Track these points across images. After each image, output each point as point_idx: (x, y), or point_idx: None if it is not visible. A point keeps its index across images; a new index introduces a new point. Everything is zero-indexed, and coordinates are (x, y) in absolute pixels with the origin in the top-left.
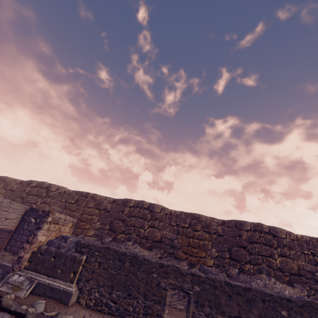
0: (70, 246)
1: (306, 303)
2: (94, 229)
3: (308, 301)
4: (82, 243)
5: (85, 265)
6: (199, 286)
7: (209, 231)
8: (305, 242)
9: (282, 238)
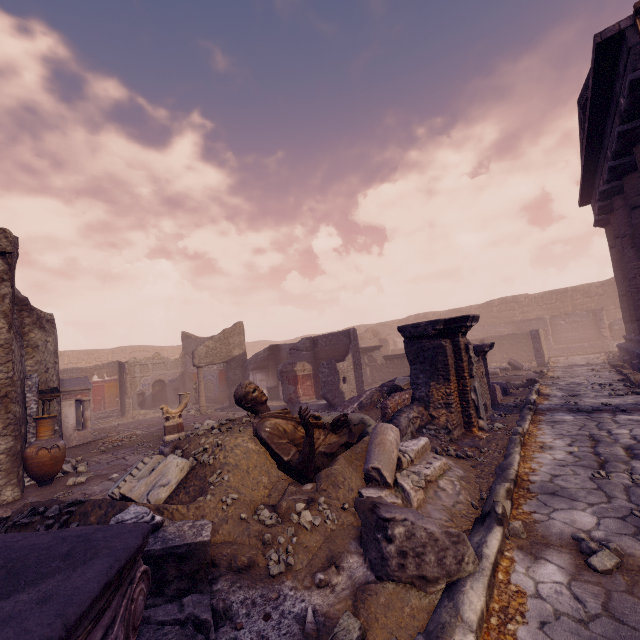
0: None
1: None
2: None
3: None
4: None
5: None
6: None
7: None
8: None
9: None
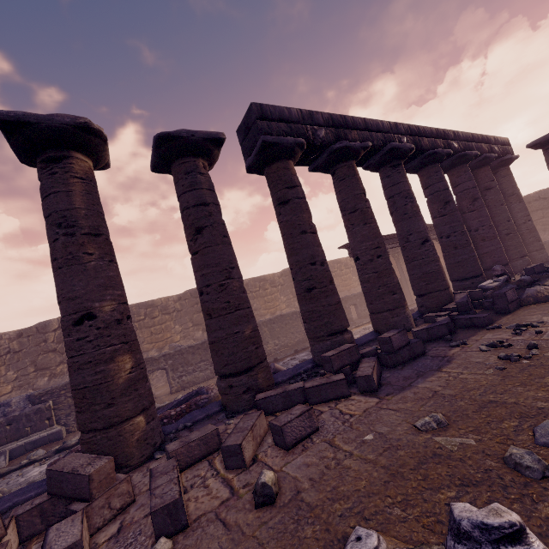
0: (21, 405)
1: None
2: (9, 383)
3: None
4: (37, 395)
5: (57, 407)
6: (172, 359)
7: (169, 312)
8: (246, 285)
9: None
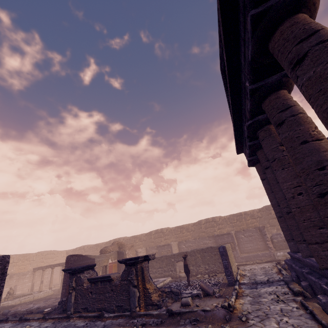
0: None
1: None
2: None
3: None
4: None
5: None
6: None
7: None
8: None
9: None
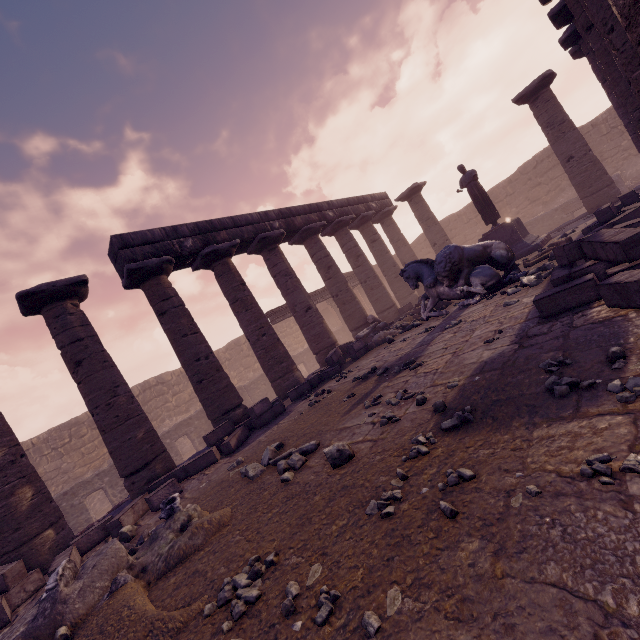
0: None
1: (178, 425)
2: None
3: (178, 424)
4: None
5: None
6: (108, 476)
7: None
8: None
9: (170, 381)
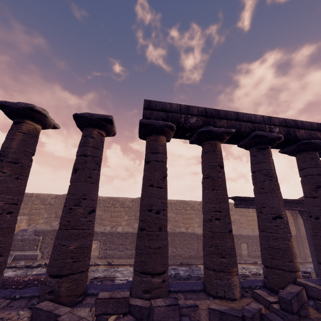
0: (30, 233)
1: None
2: (43, 219)
3: None
4: (38, 231)
5: (43, 241)
6: (105, 237)
7: (124, 207)
8: (174, 203)
9: None
